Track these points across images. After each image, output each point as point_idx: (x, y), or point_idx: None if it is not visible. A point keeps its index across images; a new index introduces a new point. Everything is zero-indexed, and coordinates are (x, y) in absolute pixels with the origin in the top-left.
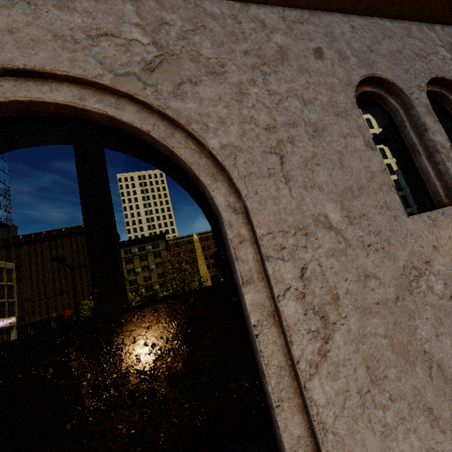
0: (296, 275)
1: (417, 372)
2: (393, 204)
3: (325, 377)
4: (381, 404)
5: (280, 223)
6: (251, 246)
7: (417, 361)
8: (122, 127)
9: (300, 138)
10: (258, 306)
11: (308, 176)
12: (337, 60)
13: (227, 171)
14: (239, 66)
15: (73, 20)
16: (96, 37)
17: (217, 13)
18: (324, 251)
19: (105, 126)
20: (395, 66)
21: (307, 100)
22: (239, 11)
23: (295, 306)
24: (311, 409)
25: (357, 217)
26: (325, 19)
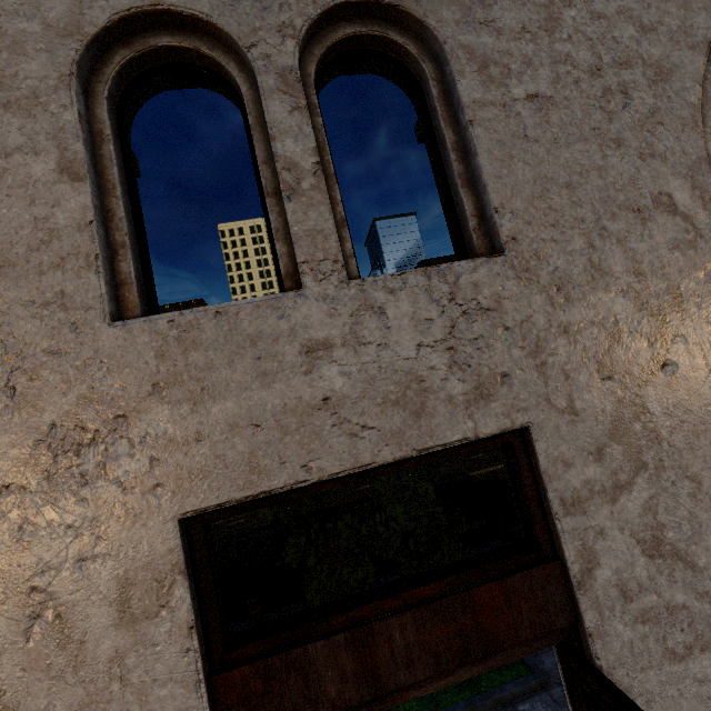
0: None
1: None
2: (80, 297)
3: None
4: None
5: None
6: None
7: (6, 605)
8: None
9: None
10: None
11: None
12: None
13: None
14: None
15: None
16: None
17: None
18: None
19: None
20: None
21: None
22: None
23: None
24: None
25: None
26: None
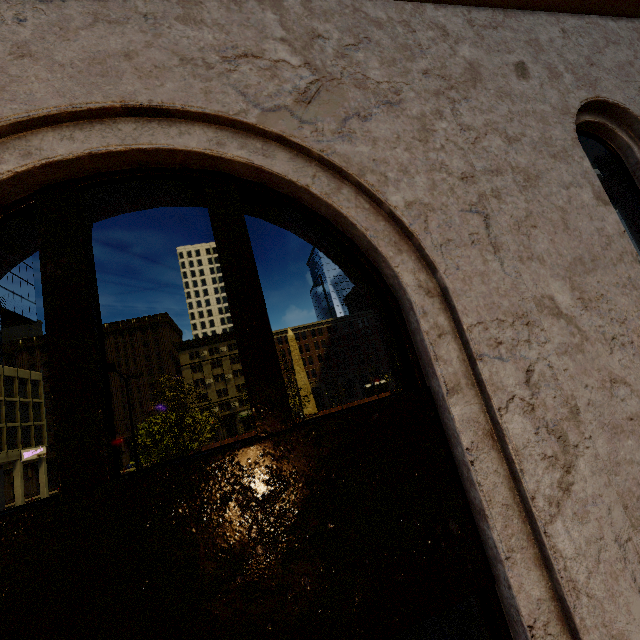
0: (520, 379)
1: None
2: (639, 280)
3: (571, 519)
4: None
5: (493, 309)
6: (454, 341)
7: None
8: (268, 181)
9: (508, 190)
10: (470, 423)
11: (523, 244)
12: (546, 79)
13: (416, 238)
14: (418, 92)
15: (202, 36)
16: (233, 58)
17: (383, 19)
18: (553, 346)
19: (245, 180)
20: (625, 85)
21: (512, 137)
22: (412, 15)
23: (522, 422)
24: (556, 563)
25: (593, 300)
26: (525, 21)
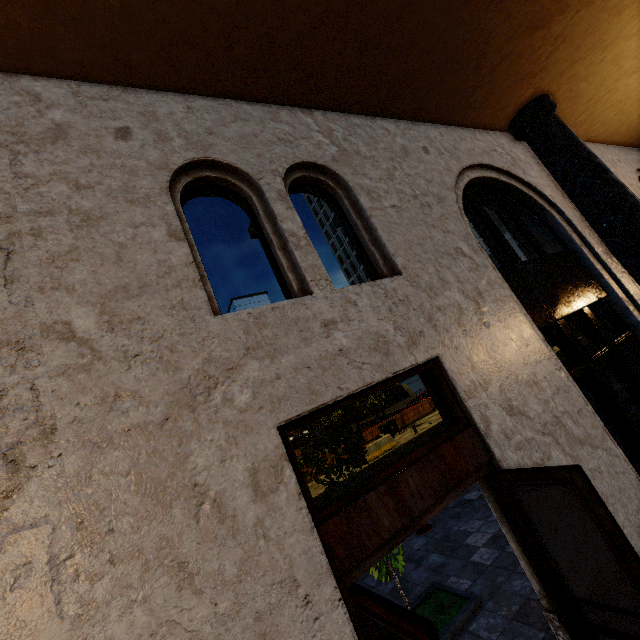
0: None
1: (174, 515)
2: (194, 302)
3: None
4: (89, 572)
5: None
6: None
7: (179, 499)
8: None
9: (55, 229)
10: None
11: (52, 275)
12: (152, 141)
13: None
14: None
15: None
16: None
17: None
18: (49, 369)
19: None
20: (243, 150)
21: (84, 185)
22: None
23: None
24: None
25: (126, 322)
26: (147, 97)
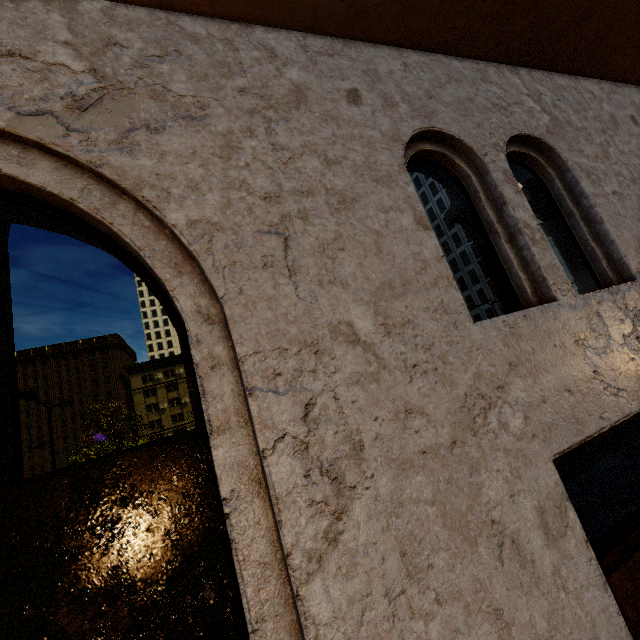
0: (297, 415)
1: (481, 554)
2: (452, 305)
3: (334, 575)
4: (421, 611)
5: (276, 337)
6: (231, 373)
7: (481, 536)
8: (33, 193)
9: (318, 211)
10: (235, 468)
11: (326, 267)
12: (380, 107)
13: (197, 259)
14: (229, 109)
15: None
16: None
17: (202, 35)
18: (344, 376)
19: (6, 190)
20: (463, 118)
21: (332, 159)
22: (237, 34)
23: (291, 464)
24: (305, 632)
25: (399, 325)
26: (366, 52)
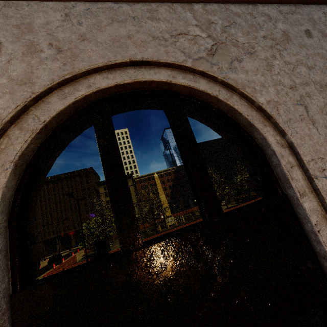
0: None
1: None
2: None
3: None
4: None
5: (317, 152)
6: (299, 170)
7: None
8: (195, 94)
9: (313, 93)
10: (314, 211)
11: (325, 119)
12: (321, 37)
13: (274, 118)
14: (262, 47)
15: (160, 26)
16: (176, 36)
17: (240, 13)
18: None
19: (182, 94)
20: None
21: (310, 66)
22: (252, 10)
23: None
24: None
25: None
26: (305, 9)
